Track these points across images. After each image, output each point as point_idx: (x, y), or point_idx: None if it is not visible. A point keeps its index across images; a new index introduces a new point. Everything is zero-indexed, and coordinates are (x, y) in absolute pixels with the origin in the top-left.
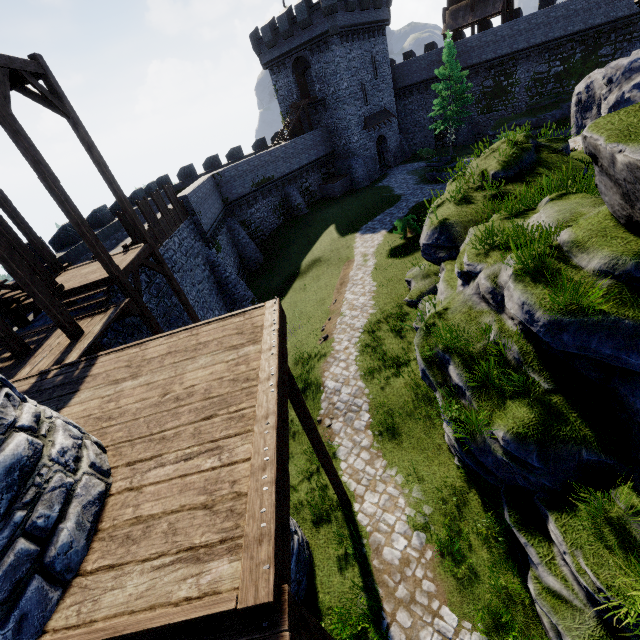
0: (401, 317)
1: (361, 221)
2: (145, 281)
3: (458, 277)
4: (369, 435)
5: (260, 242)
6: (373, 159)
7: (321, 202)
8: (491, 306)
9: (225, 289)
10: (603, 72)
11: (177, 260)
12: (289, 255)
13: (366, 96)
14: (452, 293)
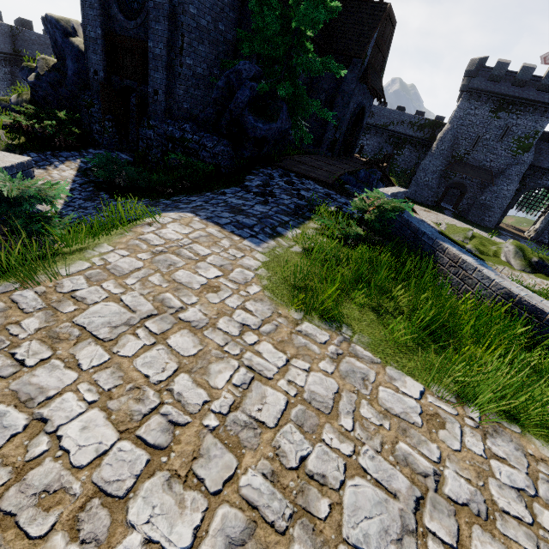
0: None
1: None
2: None
3: None
4: None
5: None
6: None
7: None
8: None
9: None
10: None
11: None
12: None
13: None
14: None
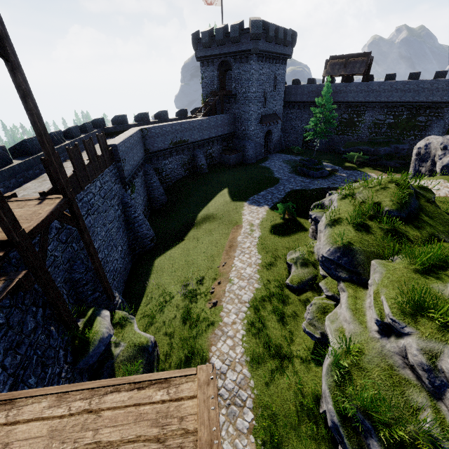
0: (282, 299)
1: (249, 192)
2: (56, 227)
3: (377, 324)
4: (251, 442)
5: (166, 186)
6: (261, 145)
7: (218, 166)
8: (423, 383)
9: (131, 226)
10: (441, 140)
11: (94, 203)
12: (188, 204)
13: (266, 101)
14: (362, 331)
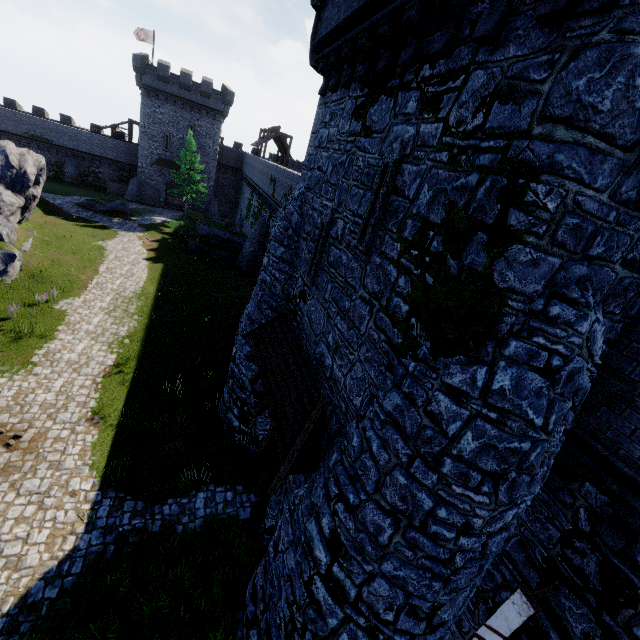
0: None
1: None
2: None
3: None
4: None
5: None
6: (158, 191)
7: (95, 187)
8: None
9: None
10: None
11: None
12: None
13: (168, 145)
14: None
